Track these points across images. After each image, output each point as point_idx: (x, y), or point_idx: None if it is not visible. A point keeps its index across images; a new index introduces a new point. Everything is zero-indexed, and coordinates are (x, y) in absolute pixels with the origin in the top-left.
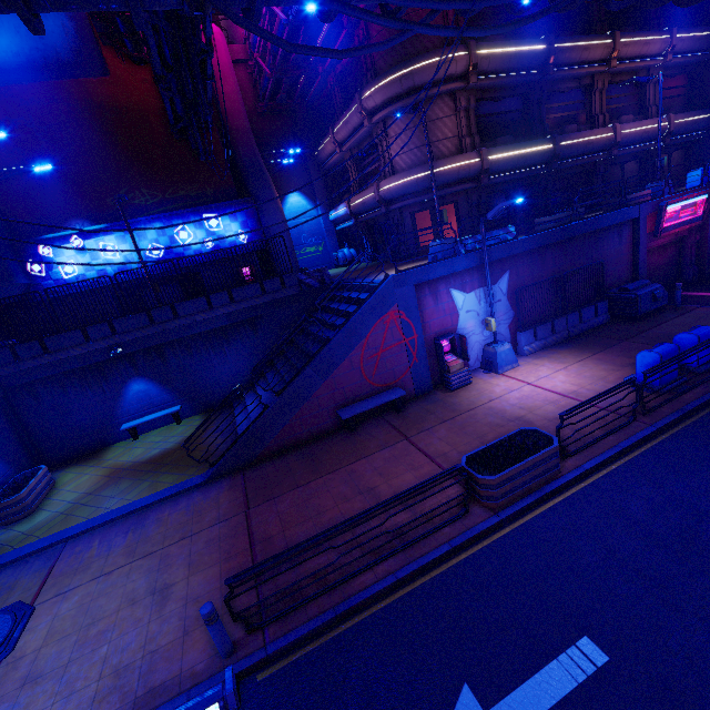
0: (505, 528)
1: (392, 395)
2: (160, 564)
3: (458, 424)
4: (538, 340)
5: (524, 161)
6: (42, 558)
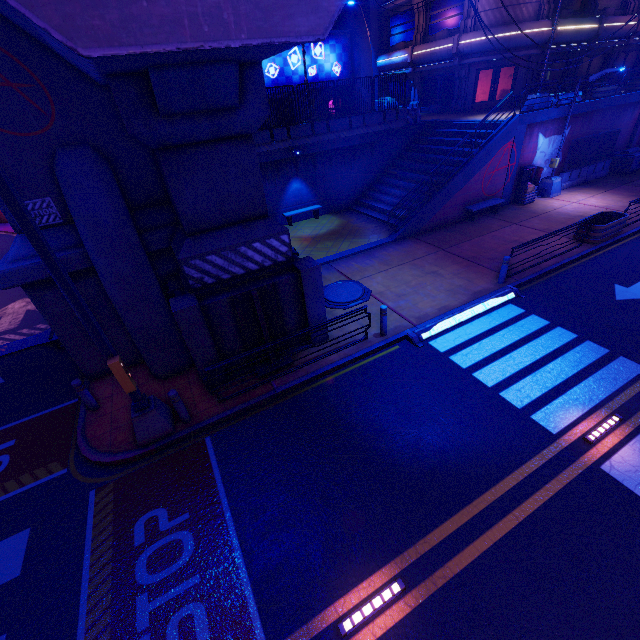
0: (600, 251)
1: (497, 201)
2: (415, 266)
3: (543, 218)
4: (570, 180)
5: (576, 36)
6: (323, 269)
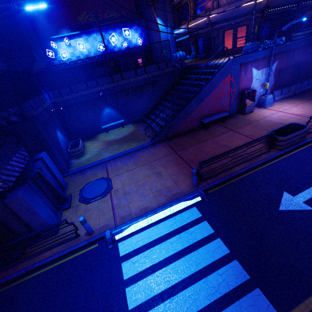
0: (284, 155)
1: (223, 114)
2: (151, 167)
3: (253, 125)
4: (282, 94)
5: (287, 1)
6: (100, 167)
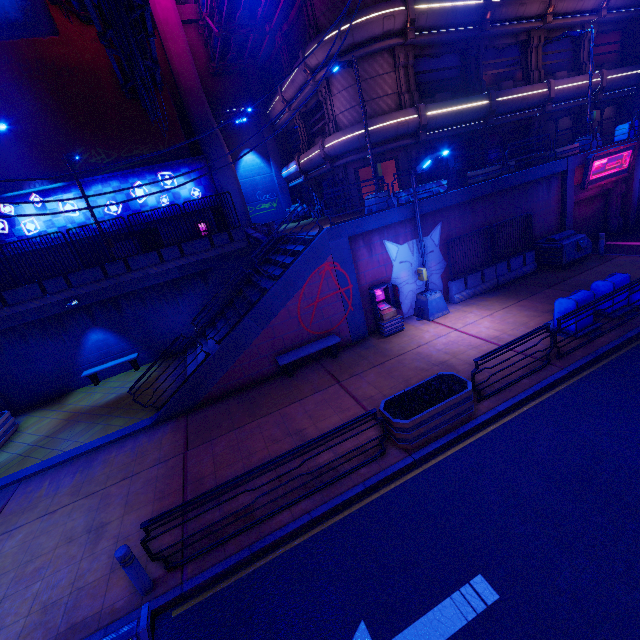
0: (418, 468)
1: (327, 342)
2: (100, 503)
3: (387, 368)
4: (468, 288)
5: (461, 117)
6: None
